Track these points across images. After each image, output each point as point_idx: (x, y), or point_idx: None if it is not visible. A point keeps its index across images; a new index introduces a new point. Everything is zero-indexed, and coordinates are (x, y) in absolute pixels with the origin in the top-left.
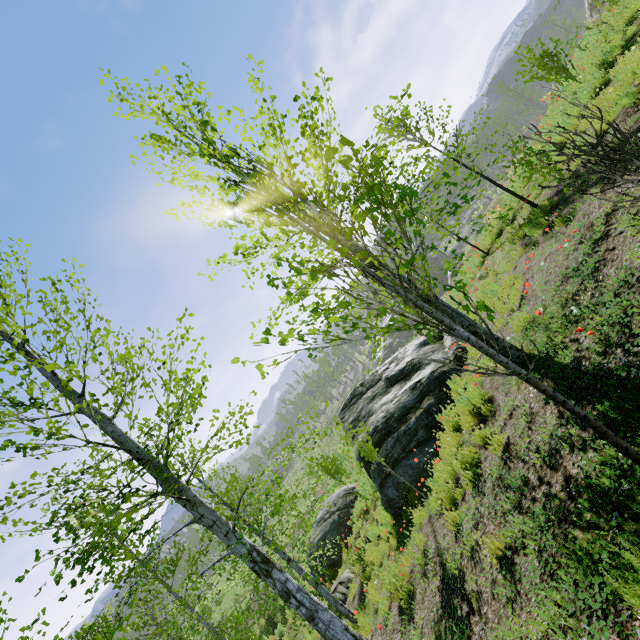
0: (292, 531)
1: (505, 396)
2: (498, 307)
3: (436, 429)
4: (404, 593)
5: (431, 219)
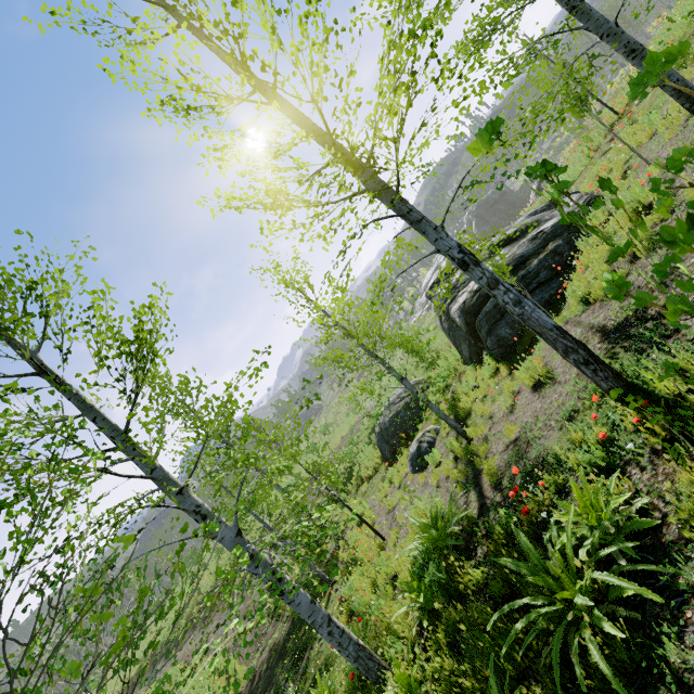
0: (338, 443)
1: (693, 172)
2: (661, 130)
3: (563, 268)
4: (543, 372)
5: (564, 66)
